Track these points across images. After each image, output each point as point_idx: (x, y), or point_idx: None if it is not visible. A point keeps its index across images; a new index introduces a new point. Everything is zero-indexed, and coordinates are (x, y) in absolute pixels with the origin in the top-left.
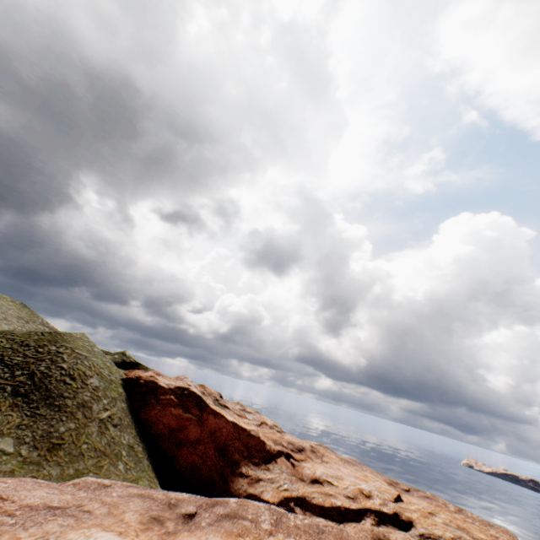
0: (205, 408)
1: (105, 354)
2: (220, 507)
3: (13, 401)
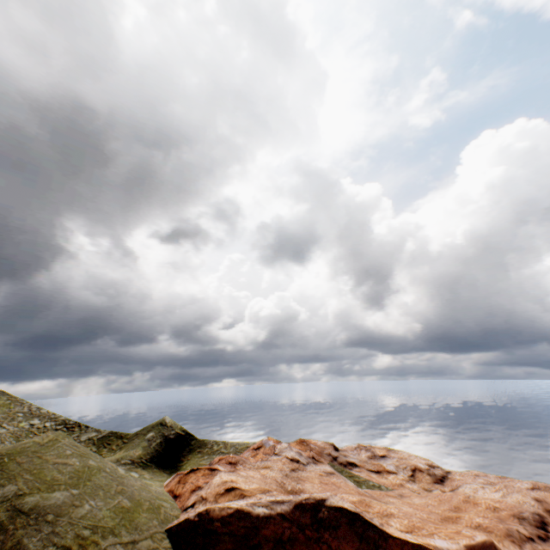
0: (382, 546)
1: (134, 434)
2: None
3: None
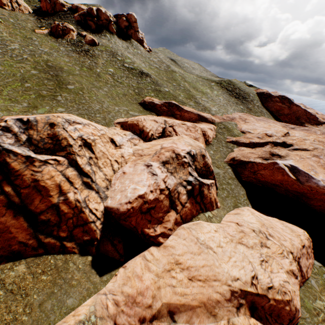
0: (291, 104)
1: None
2: (302, 128)
3: (236, 99)
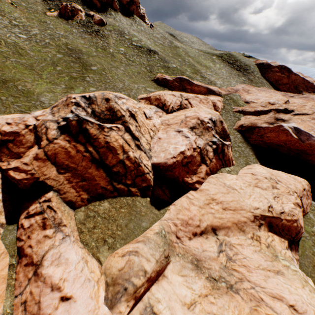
0: (290, 73)
1: None
2: (300, 96)
3: (237, 71)
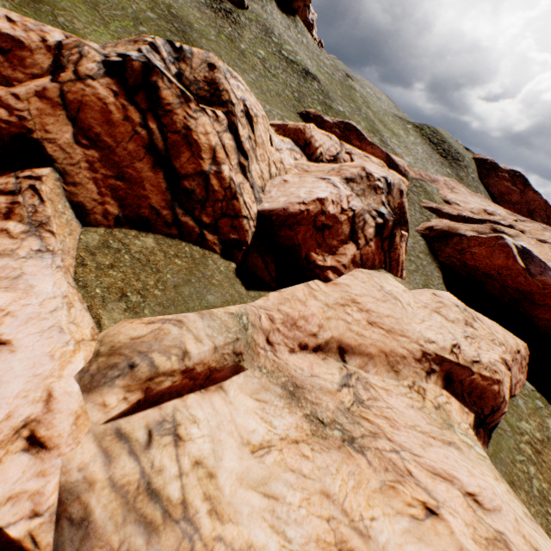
0: (527, 187)
1: None
2: (536, 224)
3: (442, 158)
